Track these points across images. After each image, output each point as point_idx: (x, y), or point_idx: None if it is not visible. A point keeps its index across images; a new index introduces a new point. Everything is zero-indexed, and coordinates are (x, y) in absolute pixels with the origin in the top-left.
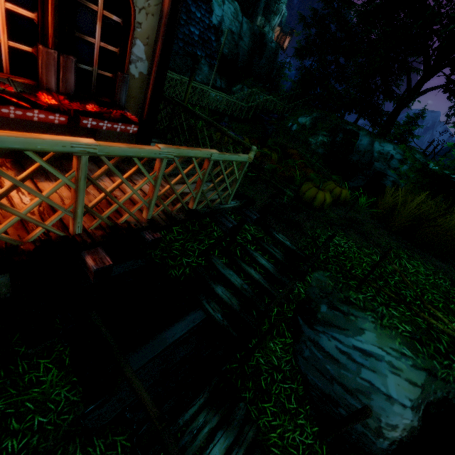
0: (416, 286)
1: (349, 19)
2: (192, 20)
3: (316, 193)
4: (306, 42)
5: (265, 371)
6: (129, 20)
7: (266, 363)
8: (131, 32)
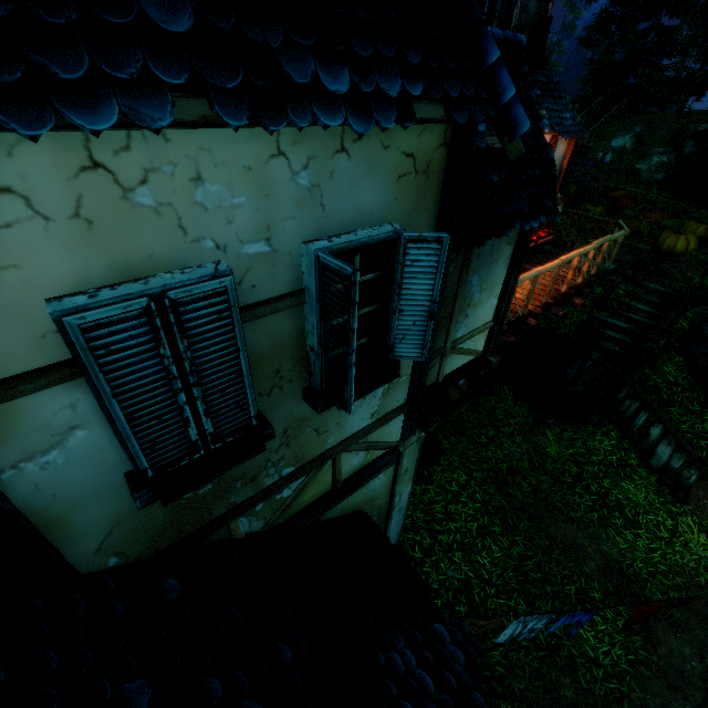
0: None
1: None
2: None
3: (677, 239)
4: (595, 24)
5: (664, 387)
6: None
7: (663, 382)
8: None
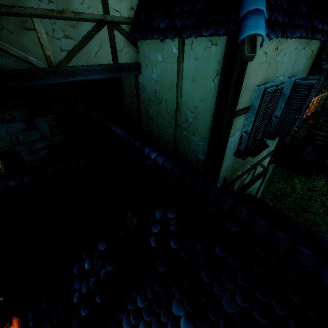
0: None
1: None
2: None
3: None
4: None
5: None
6: None
7: None
8: None
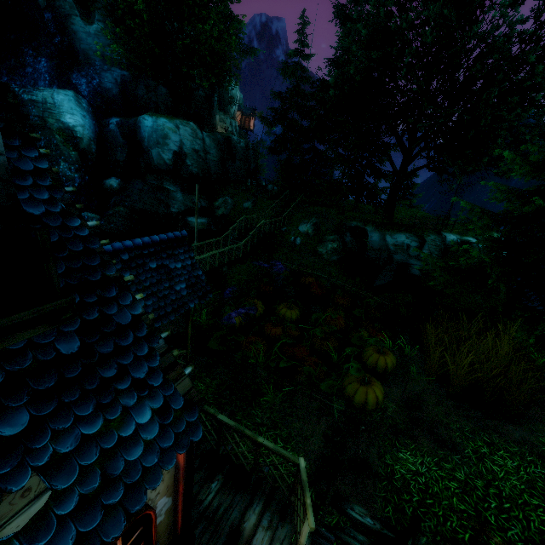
0: (515, 506)
1: (310, 108)
2: (175, 278)
3: (366, 394)
4: (276, 141)
5: None
6: (149, 519)
7: None
8: (154, 521)
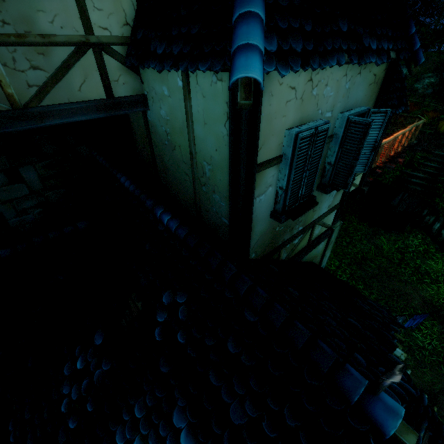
0: None
1: None
2: None
3: None
4: None
5: None
6: None
7: None
8: None
